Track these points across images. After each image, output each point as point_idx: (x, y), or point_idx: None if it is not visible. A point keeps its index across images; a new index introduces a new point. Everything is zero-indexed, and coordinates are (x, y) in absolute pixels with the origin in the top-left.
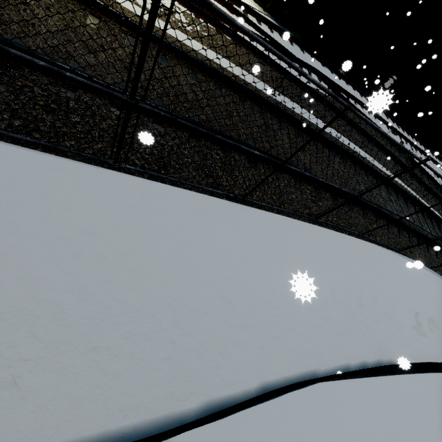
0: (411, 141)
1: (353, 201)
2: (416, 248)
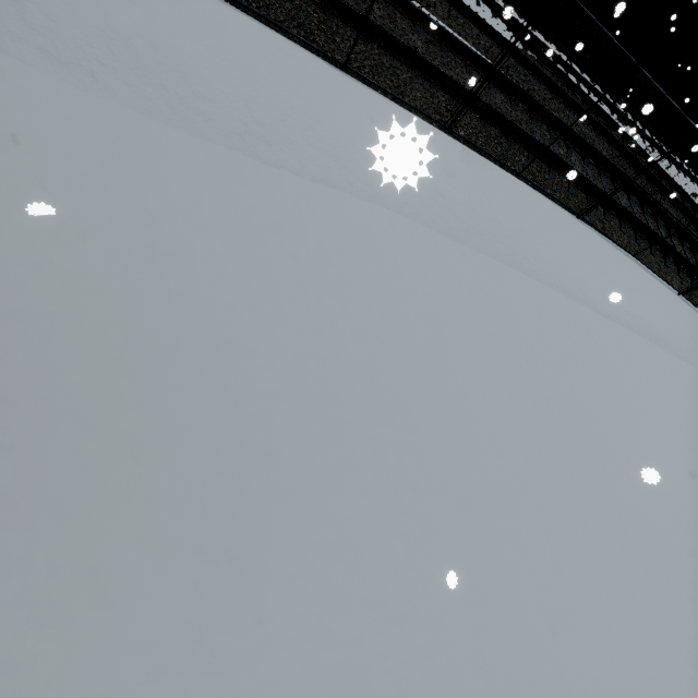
0: (652, 140)
1: (513, 134)
2: (614, 228)
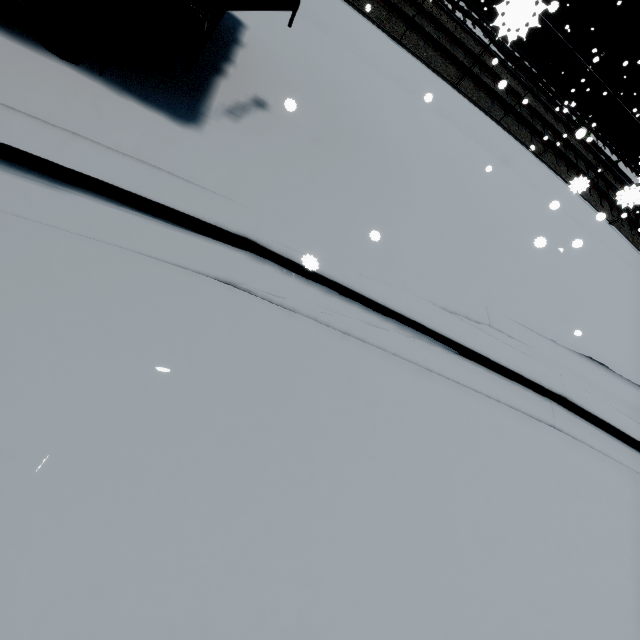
0: (604, 140)
1: (495, 99)
2: (563, 172)
